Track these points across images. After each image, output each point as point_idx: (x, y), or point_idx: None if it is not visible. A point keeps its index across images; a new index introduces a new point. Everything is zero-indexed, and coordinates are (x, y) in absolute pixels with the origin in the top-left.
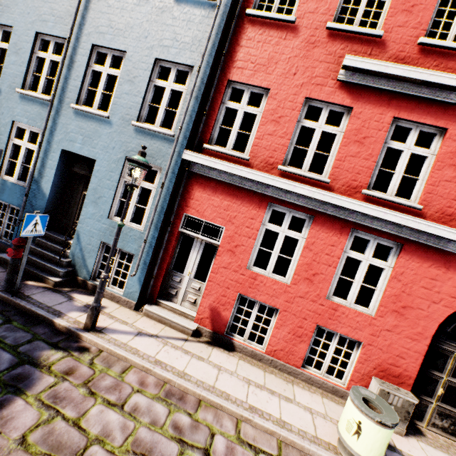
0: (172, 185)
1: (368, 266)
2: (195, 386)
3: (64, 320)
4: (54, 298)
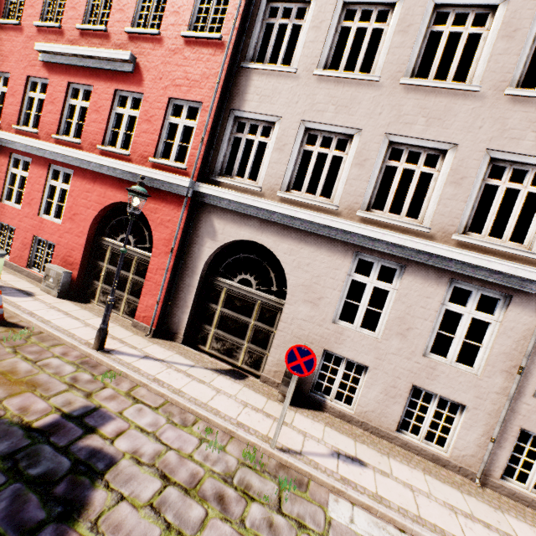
0: None
1: (60, 189)
2: None
3: None
4: None
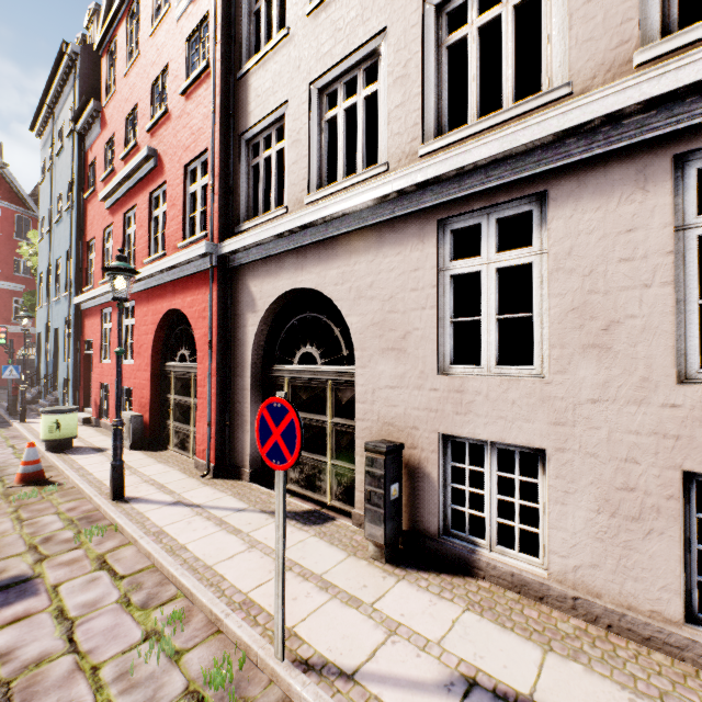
0: (74, 324)
1: (131, 326)
2: (29, 433)
3: (16, 421)
4: (32, 416)
